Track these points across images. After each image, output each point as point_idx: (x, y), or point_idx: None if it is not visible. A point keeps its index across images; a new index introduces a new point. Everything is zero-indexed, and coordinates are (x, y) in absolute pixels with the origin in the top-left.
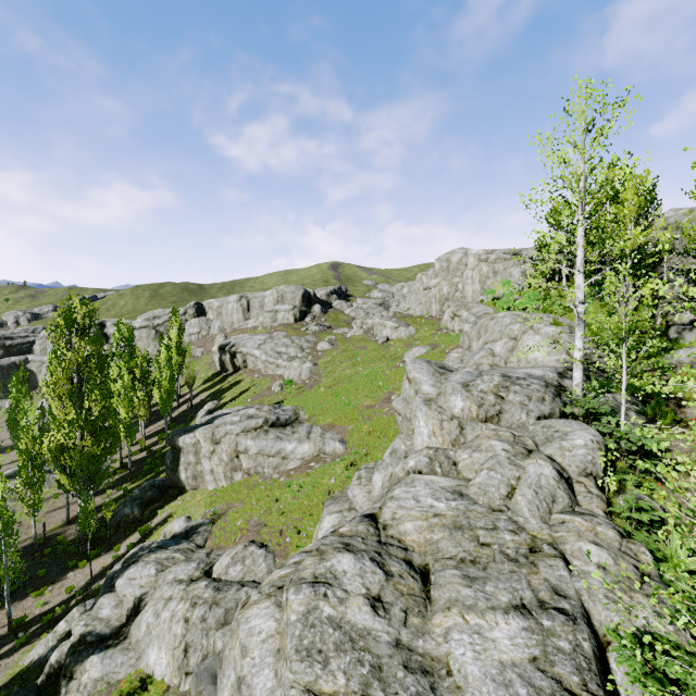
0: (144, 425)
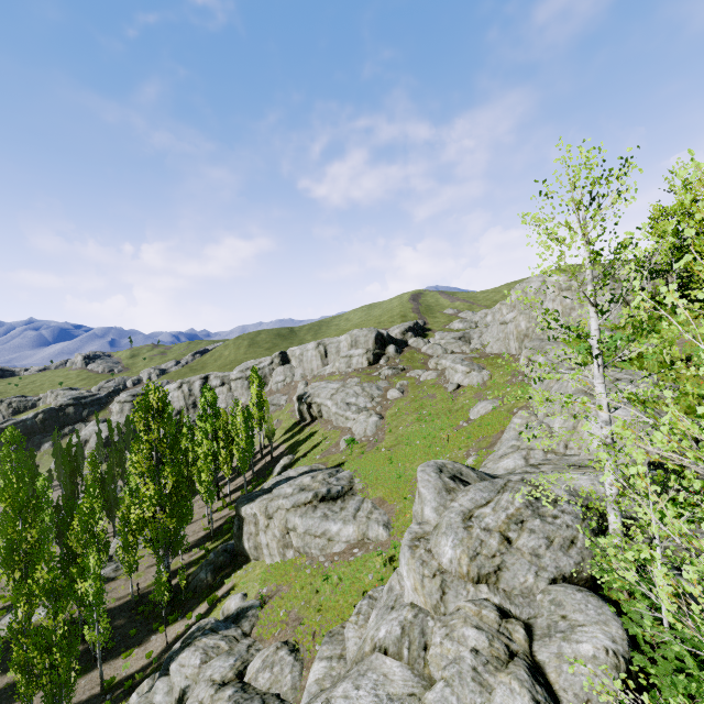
0: (228, 481)
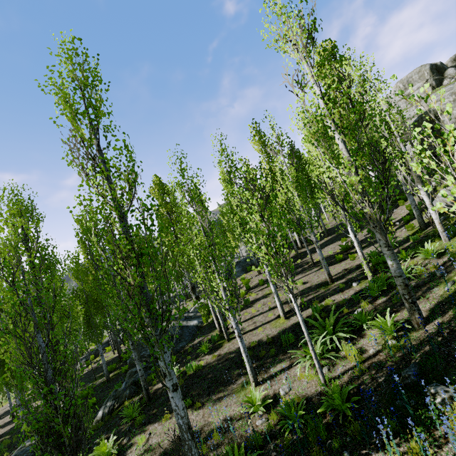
0: None
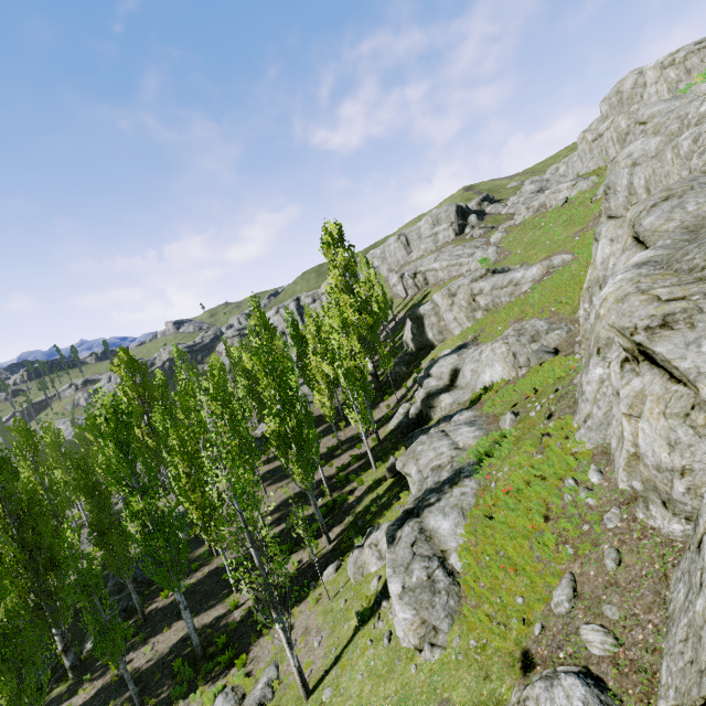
0: None
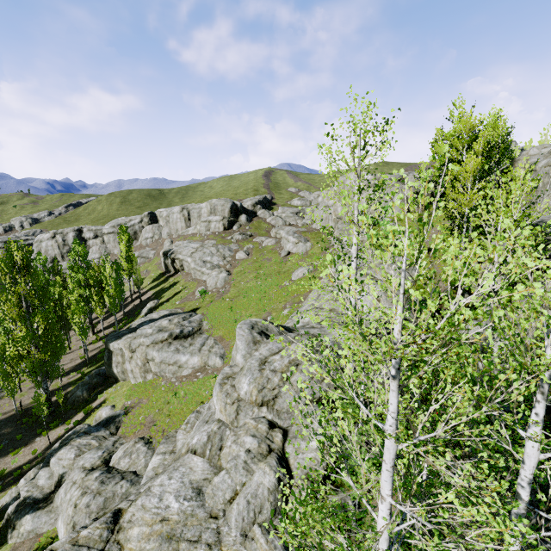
0: (101, 320)
